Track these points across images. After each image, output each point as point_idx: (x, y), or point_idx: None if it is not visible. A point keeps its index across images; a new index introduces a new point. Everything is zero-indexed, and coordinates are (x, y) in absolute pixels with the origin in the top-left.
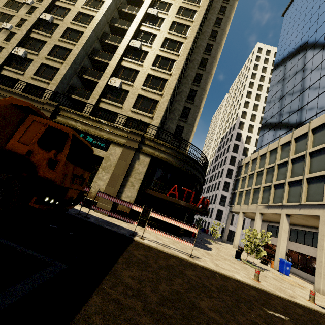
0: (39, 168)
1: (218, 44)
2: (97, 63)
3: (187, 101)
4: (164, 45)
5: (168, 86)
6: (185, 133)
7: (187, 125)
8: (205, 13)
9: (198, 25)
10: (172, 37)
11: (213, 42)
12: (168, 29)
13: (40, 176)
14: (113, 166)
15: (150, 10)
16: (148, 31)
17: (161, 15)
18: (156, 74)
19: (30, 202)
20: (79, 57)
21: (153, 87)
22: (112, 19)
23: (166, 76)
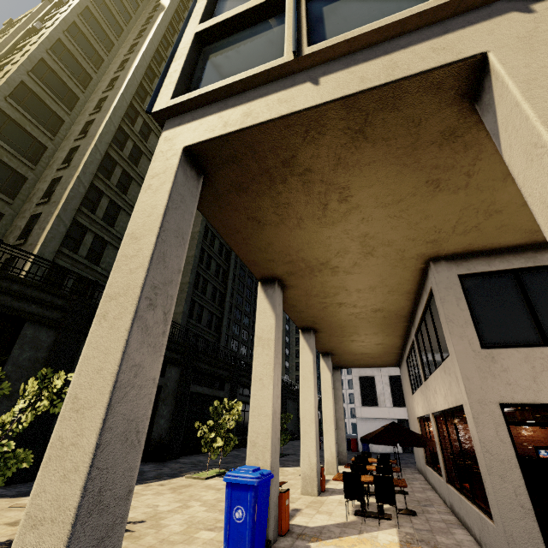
0: None
1: (127, 70)
2: None
3: (59, 169)
4: None
5: None
6: (40, 222)
7: (49, 206)
8: (68, 38)
9: (33, 50)
10: None
11: (120, 73)
12: None
13: None
14: None
15: None
16: None
17: None
18: None
19: None
20: None
21: None
22: None
23: None
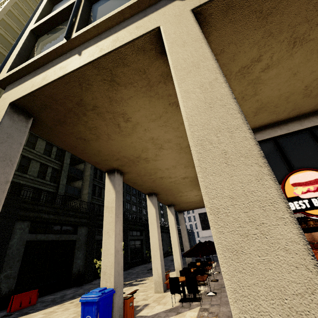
0: None
1: None
2: None
3: None
4: None
5: None
6: None
7: None
8: None
9: None
10: None
11: None
12: None
13: None
14: None
15: None
16: None
17: None
18: None
19: None
20: None
21: None
22: None
23: None
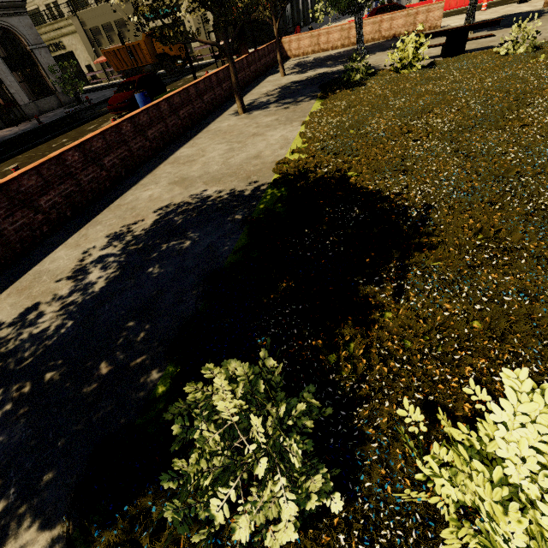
0: (170, 54)
1: None
2: None
3: None
4: None
5: None
6: None
7: None
8: None
9: None
10: None
11: None
12: None
13: (172, 56)
14: (193, 22)
15: None
16: None
17: None
18: None
19: (176, 65)
20: None
21: None
22: None
23: None
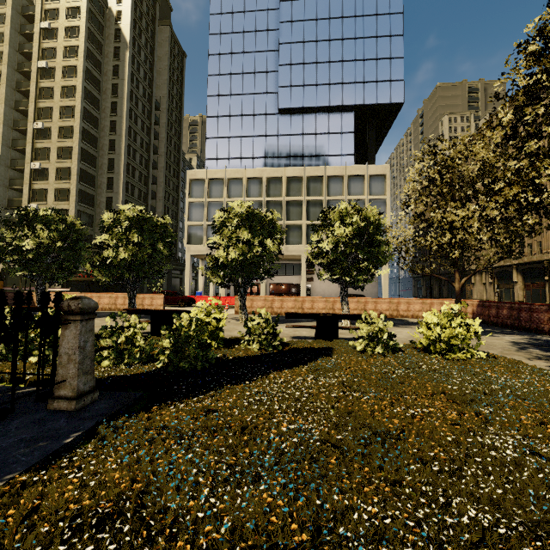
0: None
1: (120, 118)
2: (20, 190)
3: (108, 192)
4: (60, 156)
5: (71, 195)
6: None
7: None
8: (86, 102)
9: (79, 124)
10: (63, 145)
11: (115, 118)
12: (57, 138)
13: None
14: None
15: (36, 125)
16: (43, 147)
17: (48, 125)
18: (61, 187)
19: None
20: (1, 194)
21: (62, 199)
22: (13, 142)
23: (69, 185)
